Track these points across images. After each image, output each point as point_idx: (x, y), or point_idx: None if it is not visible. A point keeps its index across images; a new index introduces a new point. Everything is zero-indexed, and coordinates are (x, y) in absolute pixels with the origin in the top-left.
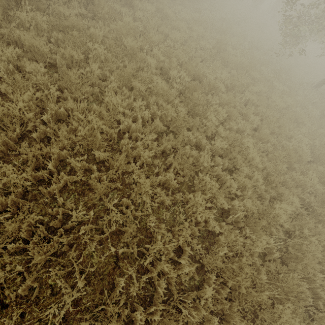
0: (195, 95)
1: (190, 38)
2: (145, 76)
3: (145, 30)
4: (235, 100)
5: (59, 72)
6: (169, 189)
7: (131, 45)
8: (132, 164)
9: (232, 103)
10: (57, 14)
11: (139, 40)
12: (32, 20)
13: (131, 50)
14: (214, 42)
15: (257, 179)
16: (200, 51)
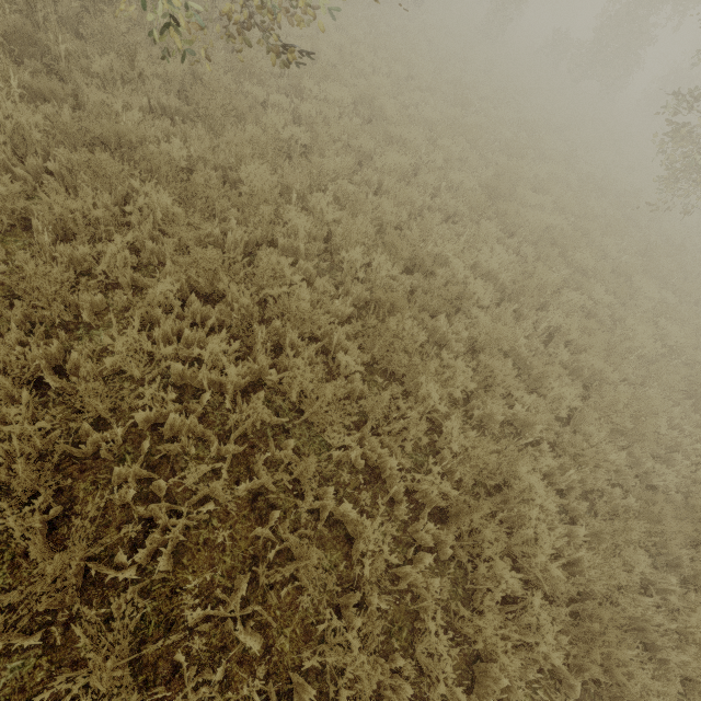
0: (390, 325)
1: (429, 164)
2: (264, 266)
3: (316, 144)
4: (514, 334)
5: (40, 245)
6: (234, 640)
7: (255, 184)
8: (121, 557)
9: (505, 342)
10: (96, 107)
11: (289, 168)
12: (7, 121)
13: (248, 195)
14: (489, 174)
15: (541, 623)
16: (446, 195)
